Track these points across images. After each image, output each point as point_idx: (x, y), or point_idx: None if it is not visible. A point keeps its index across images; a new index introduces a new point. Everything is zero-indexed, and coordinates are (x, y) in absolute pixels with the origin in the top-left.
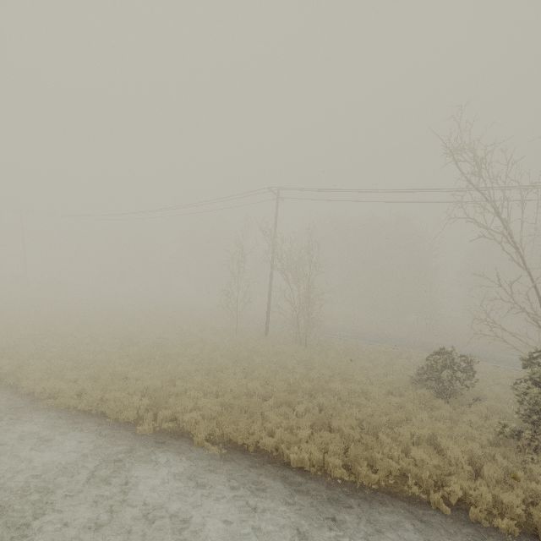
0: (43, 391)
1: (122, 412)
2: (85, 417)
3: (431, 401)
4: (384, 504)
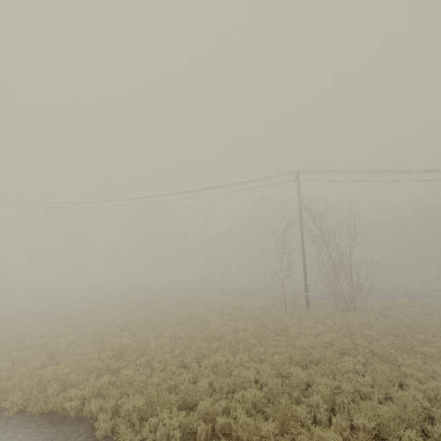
0: None
1: None
2: None
3: None
4: None
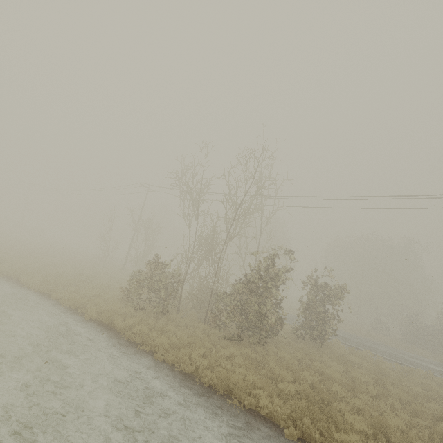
0: None
1: None
2: None
3: None
4: (36, 294)
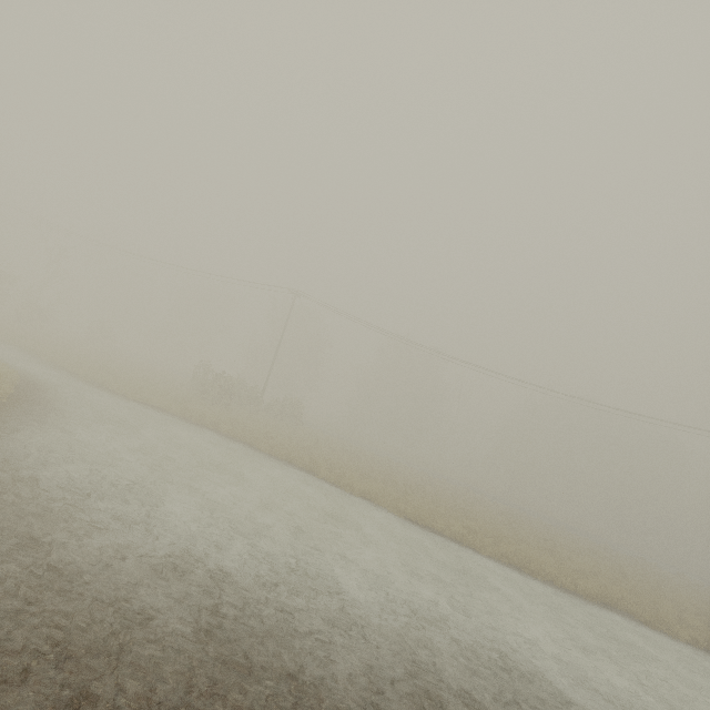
0: None
1: None
2: None
3: None
4: None
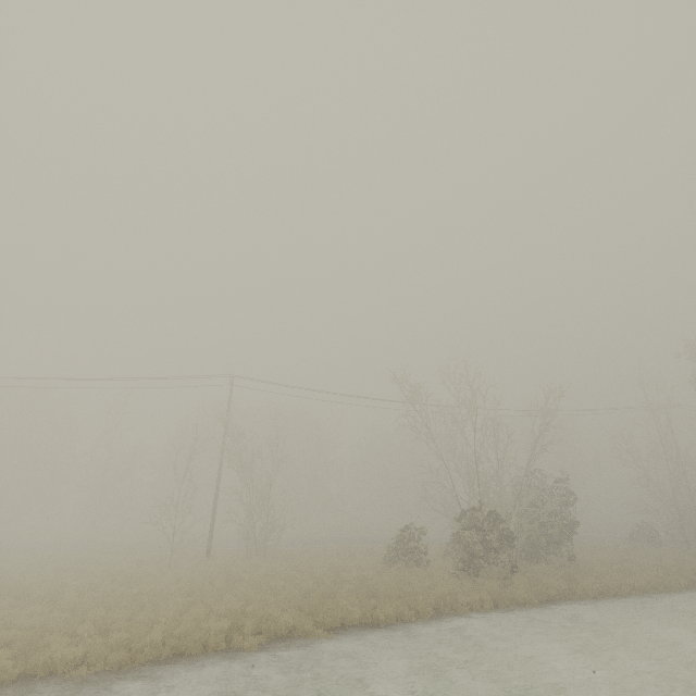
0: (45, 668)
1: (210, 641)
2: (161, 664)
3: (410, 569)
4: (441, 620)
